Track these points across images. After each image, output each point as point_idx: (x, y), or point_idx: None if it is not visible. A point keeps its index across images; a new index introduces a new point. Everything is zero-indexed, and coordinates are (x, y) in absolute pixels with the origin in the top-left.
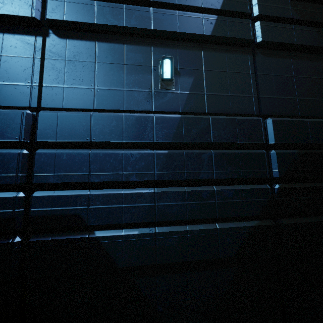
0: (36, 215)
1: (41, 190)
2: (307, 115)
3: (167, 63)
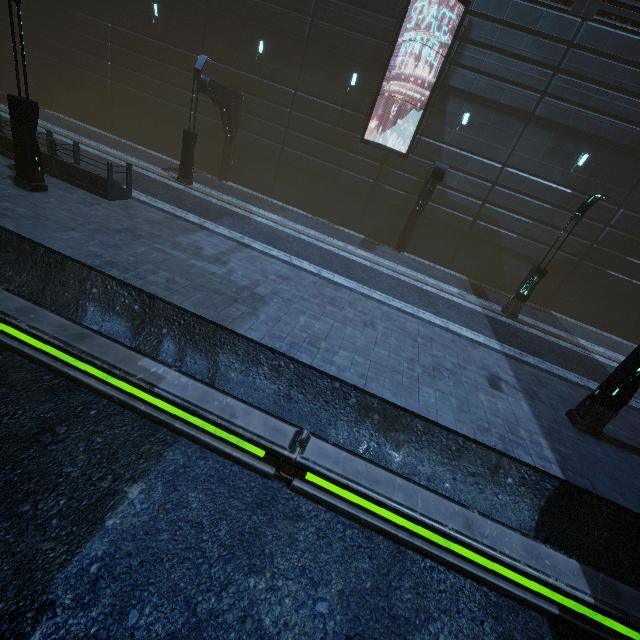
0: (483, 214)
1: (487, 203)
2: None
3: (585, 158)
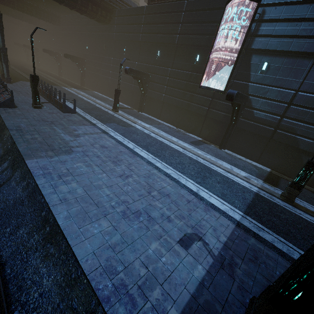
0: (281, 125)
1: (285, 118)
2: None
3: None
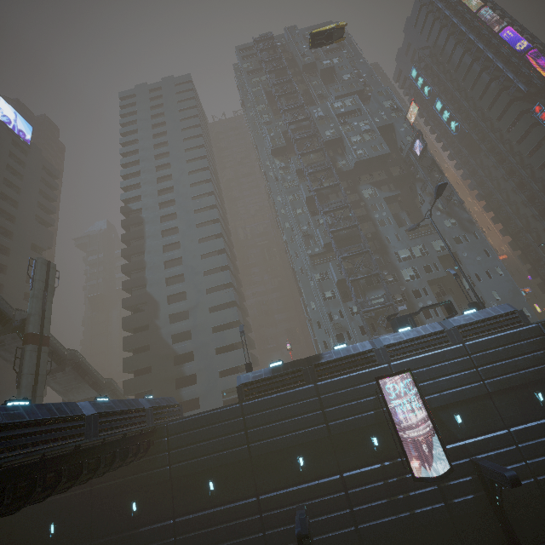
0: (534, 469)
1: (526, 459)
2: None
3: (540, 394)
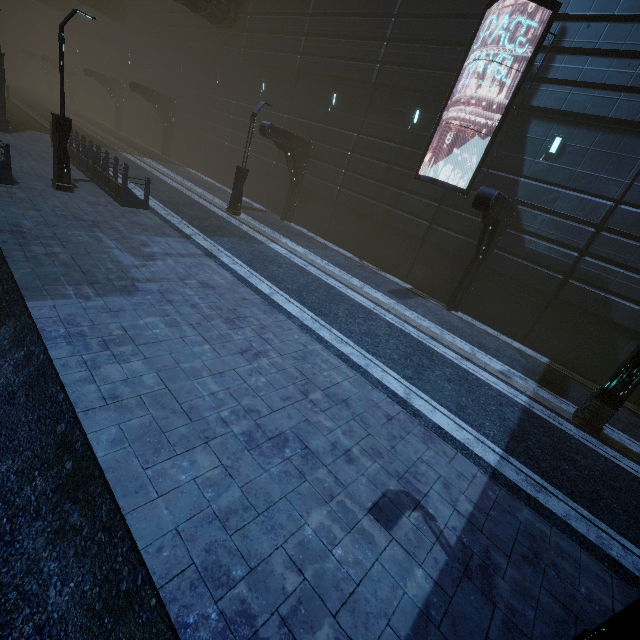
0: (580, 270)
1: (588, 256)
2: None
3: None
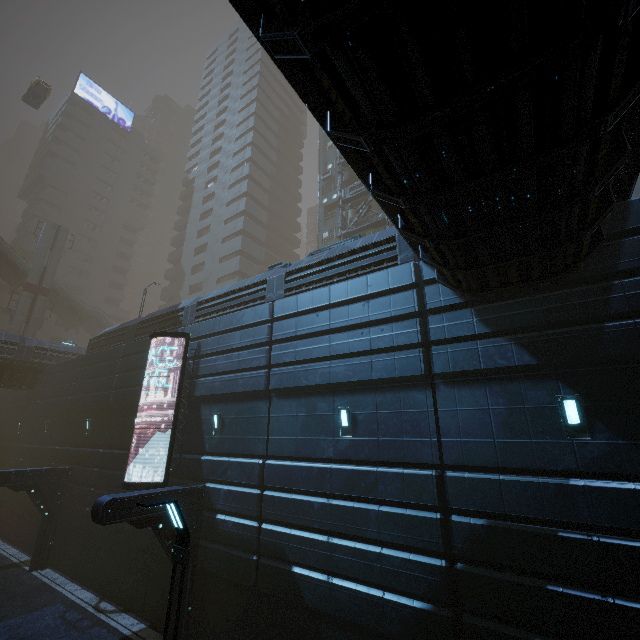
0: (263, 542)
1: (267, 521)
2: (513, 467)
3: (343, 413)
